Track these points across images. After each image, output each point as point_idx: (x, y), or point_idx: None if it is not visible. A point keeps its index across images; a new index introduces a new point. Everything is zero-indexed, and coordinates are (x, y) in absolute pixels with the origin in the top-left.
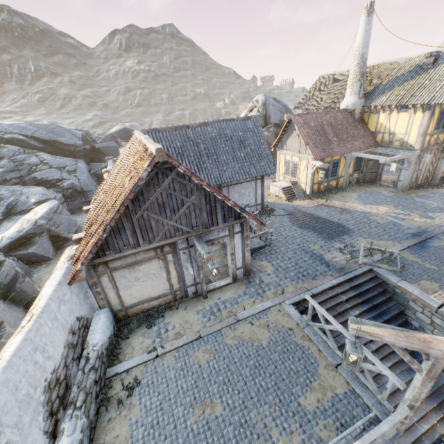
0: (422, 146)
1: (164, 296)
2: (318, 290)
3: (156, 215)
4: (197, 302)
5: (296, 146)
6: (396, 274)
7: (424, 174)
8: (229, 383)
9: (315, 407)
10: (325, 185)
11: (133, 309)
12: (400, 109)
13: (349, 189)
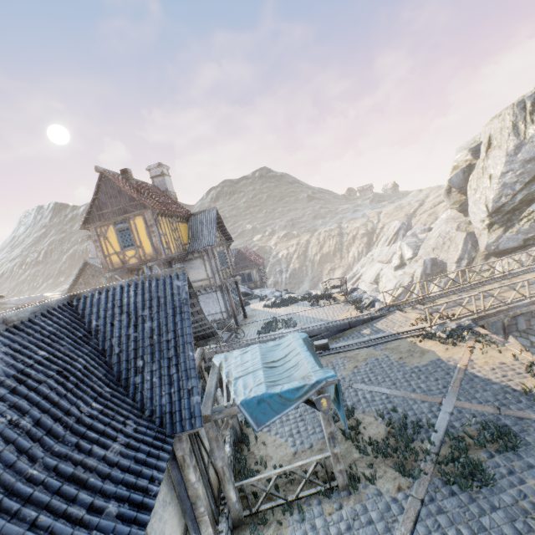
0: None
1: None
2: None
3: None
4: None
5: None
6: None
7: None
8: None
9: None
10: None
11: None
12: None
13: None
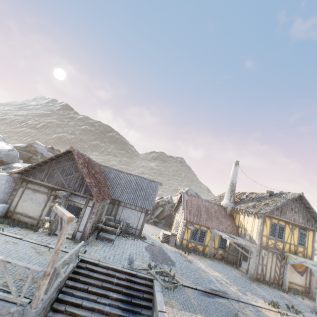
0: (261, 242)
1: (33, 219)
2: (104, 264)
3: (59, 172)
4: (43, 234)
5: (182, 211)
6: (163, 289)
7: (271, 272)
8: (2, 252)
9: (15, 279)
10: (193, 245)
11: (16, 215)
12: (249, 214)
13: (213, 259)
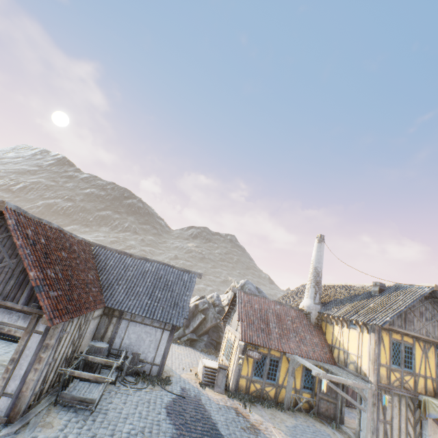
0: (379, 379)
1: None
2: None
3: None
4: None
5: (236, 322)
6: None
7: (400, 436)
8: None
9: None
10: (258, 387)
11: None
12: (350, 325)
13: (294, 412)
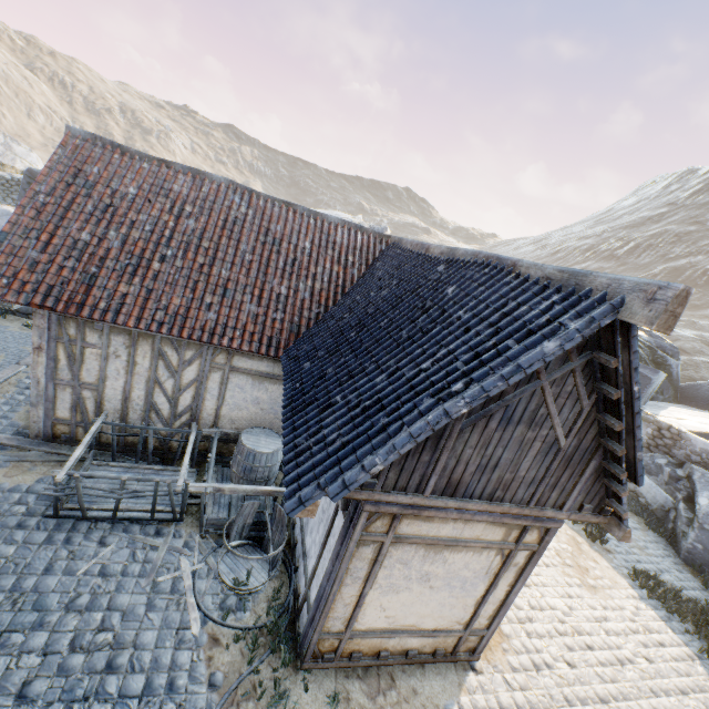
0: None
1: None
2: None
3: None
4: None
5: None
6: None
7: None
8: None
9: None
10: None
11: None
12: None
13: None
